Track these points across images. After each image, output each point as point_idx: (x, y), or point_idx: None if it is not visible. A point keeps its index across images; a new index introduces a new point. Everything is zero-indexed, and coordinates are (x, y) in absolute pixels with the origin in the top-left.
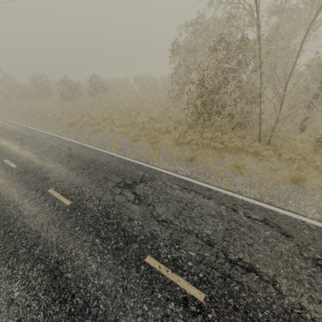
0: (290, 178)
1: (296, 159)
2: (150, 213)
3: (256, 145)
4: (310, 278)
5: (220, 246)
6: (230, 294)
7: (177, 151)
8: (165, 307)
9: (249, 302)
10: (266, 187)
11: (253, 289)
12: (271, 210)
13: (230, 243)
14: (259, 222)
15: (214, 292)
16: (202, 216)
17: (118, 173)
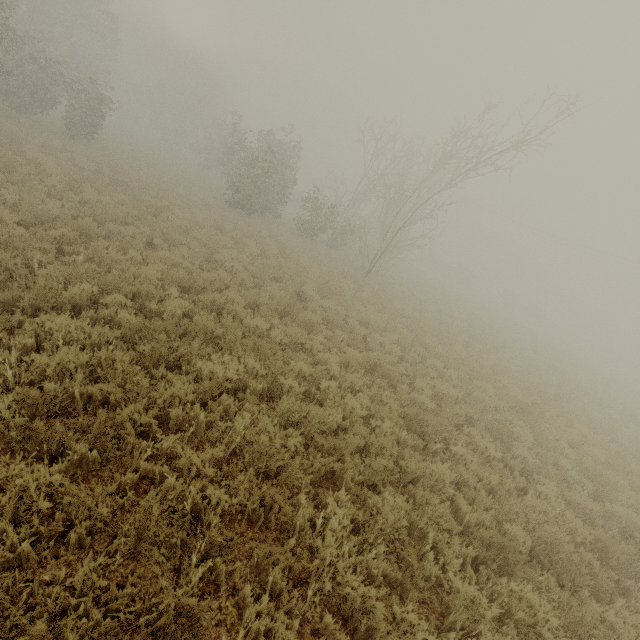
0: None
1: None
2: None
3: None
4: None
5: None
6: None
7: None
8: None
9: None
10: None
11: None
12: None
13: None
14: None
15: None
16: None
17: None
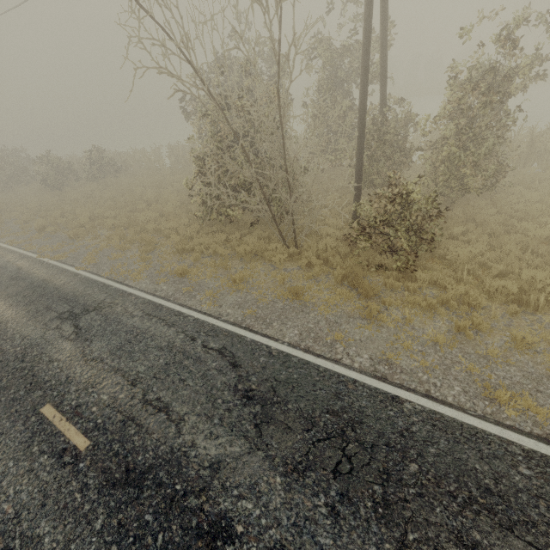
0: (290, 292)
1: (317, 264)
2: (82, 350)
3: (275, 248)
4: (225, 413)
5: (145, 385)
6: (121, 438)
7: (171, 263)
8: (35, 461)
9: (136, 446)
10: (259, 306)
11: (151, 431)
12: (241, 335)
13: (159, 381)
14: (214, 351)
15: (103, 438)
16: (147, 349)
17: (70, 300)
